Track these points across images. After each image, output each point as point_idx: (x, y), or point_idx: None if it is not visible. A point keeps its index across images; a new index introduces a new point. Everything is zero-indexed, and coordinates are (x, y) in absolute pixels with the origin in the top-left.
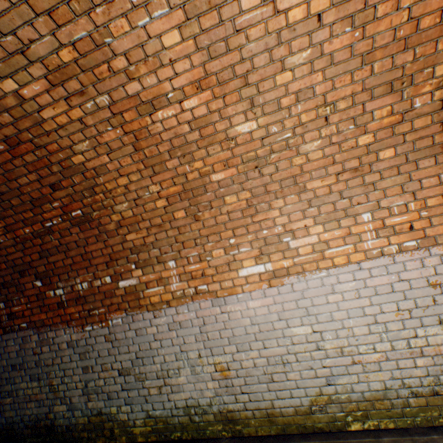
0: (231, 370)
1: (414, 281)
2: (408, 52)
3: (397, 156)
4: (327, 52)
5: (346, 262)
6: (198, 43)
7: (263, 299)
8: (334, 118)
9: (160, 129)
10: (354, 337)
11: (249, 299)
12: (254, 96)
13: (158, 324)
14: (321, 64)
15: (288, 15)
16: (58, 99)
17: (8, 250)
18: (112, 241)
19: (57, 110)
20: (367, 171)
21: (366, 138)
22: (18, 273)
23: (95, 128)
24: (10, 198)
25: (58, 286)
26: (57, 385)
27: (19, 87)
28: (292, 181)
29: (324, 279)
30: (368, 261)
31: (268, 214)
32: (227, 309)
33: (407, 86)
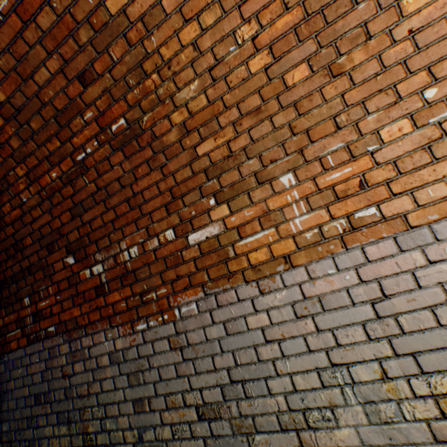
0: None
1: None
2: None
3: None
4: None
5: None
6: None
7: None
8: None
9: None
10: None
11: None
12: None
13: (270, 306)
14: None
15: None
16: None
17: (33, 215)
18: (173, 164)
19: None
20: None
21: None
22: (45, 248)
23: None
24: (28, 118)
25: (95, 259)
26: (94, 435)
27: None
28: None
29: None
30: None
31: None
32: (444, 251)
33: None
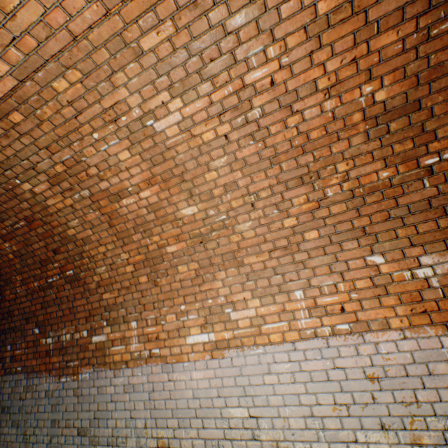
0: None
1: (350, 370)
2: (307, 155)
3: (321, 237)
4: (240, 158)
5: (281, 340)
6: (143, 157)
7: (205, 370)
8: (259, 204)
9: (126, 212)
10: (290, 430)
11: (193, 369)
12: (191, 188)
13: (116, 384)
14: (238, 165)
15: (203, 137)
16: (57, 193)
17: (22, 299)
18: (93, 298)
19: (56, 199)
20: (296, 250)
21: (290, 220)
22: (25, 319)
23: (81, 211)
24: (27, 258)
25: (50, 334)
26: (29, 436)
27: (33, 187)
28: (232, 255)
29: (261, 356)
30: (303, 342)
31: (213, 284)
32: (174, 376)
33: (316, 179)
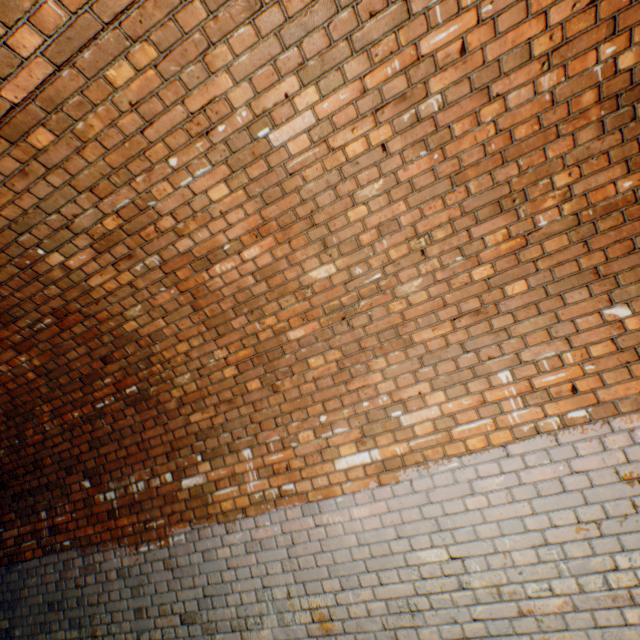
0: (335, 621)
1: (595, 473)
2: (509, 165)
3: (532, 289)
4: (404, 180)
5: (485, 445)
6: (249, 192)
7: (372, 504)
8: (433, 249)
9: (221, 284)
10: (515, 568)
11: (352, 504)
12: (325, 236)
13: (232, 543)
14: (400, 193)
15: (346, 151)
16: (106, 265)
17: (55, 440)
18: (173, 423)
19: (105, 276)
20: (494, 312)
21: (482, 270)
22: (64, 469)
23: (147, 290)
24: (58, 376)
25: (109, 487)
26: (101, 637)
27: (66, 259)
28: (393, 333)
29: (457, 472)
30: (518, 443)
31: (367, 378)
32: (323, 519)
33: (521, 202)
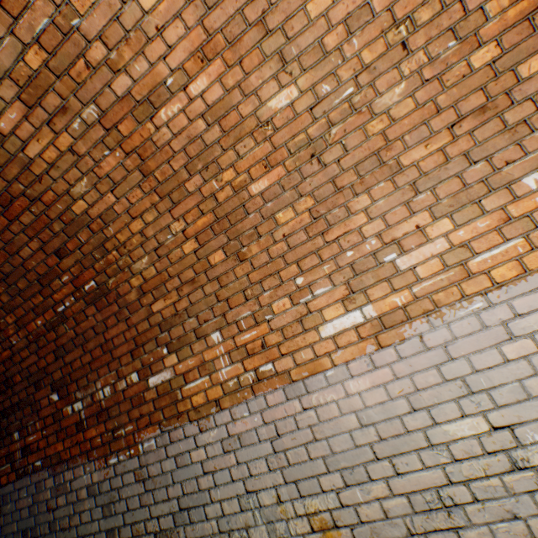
0: (341, 528)
1: None
2: None
3: None
4: None
5: (519, 273)
6: None
7: (372, 373)
8: (417, 39)
9: (168, 137)
10: None
11: (347, 377)
12: (282, 47)
13: (207, 442)
14: None
15: None
16: (40, 126)
17: (22, 355)
18: (135, 317)
19: (42, 142)
20: (506, 104)
21: (484, 52)
22: (33, 385)
23: (90, 157)
24: (16, 280)
25: (76, 397)
26: None
27: None
28: (375, 161)
29: (484, 314)
30: None
31: (347, 223)
32: (312, 401)
33: None
